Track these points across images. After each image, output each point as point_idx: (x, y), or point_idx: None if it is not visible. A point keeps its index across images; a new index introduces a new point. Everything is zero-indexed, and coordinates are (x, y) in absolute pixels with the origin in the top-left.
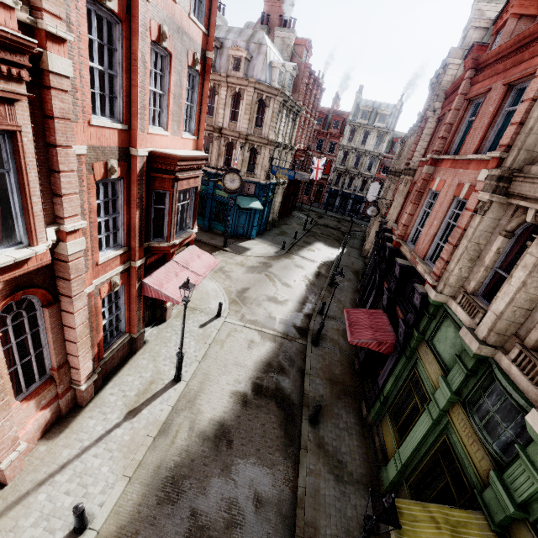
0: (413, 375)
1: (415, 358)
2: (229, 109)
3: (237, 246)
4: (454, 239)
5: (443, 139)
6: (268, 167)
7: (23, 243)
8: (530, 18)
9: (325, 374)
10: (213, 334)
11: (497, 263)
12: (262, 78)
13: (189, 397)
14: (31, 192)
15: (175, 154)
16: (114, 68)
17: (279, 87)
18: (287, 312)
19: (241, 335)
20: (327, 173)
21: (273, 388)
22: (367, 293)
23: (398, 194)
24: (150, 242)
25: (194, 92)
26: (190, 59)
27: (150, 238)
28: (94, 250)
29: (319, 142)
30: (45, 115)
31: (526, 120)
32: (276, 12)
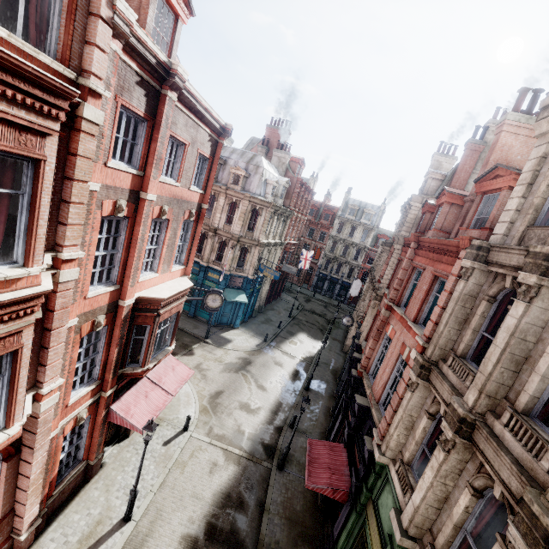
0: (362, 535)
1: (364, 516)
2: (226, 214)
3: (219, 337)
4: (394, 403)
5: (396, 290)
6: (257, 264)
7: (0, 426)
8: (459, 206)
9: (285, 511)
10: (175, 454)
11: (424, 440)
12: (257, 192)
13: (136, 542)
14: (19, 385)
15: (160, 297)
16: (117, 246)
17: (272, 198)
18: (257, 424)
19: (205, 456)
20: (317, 258)
21: (228, 530)
22: (338, 410)
23: (371, 309)
24: (125, 368)
25: (188, 233)
26: (186, 215)
27: (125, 365)
28: (67, 394)
29: (311, 230)
30: (48, 308)
31: (439, 322)
32: (276, 137)
